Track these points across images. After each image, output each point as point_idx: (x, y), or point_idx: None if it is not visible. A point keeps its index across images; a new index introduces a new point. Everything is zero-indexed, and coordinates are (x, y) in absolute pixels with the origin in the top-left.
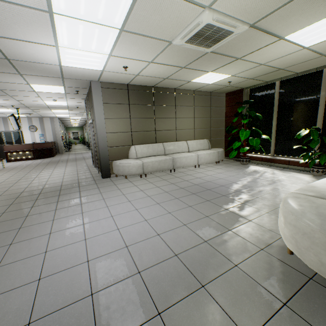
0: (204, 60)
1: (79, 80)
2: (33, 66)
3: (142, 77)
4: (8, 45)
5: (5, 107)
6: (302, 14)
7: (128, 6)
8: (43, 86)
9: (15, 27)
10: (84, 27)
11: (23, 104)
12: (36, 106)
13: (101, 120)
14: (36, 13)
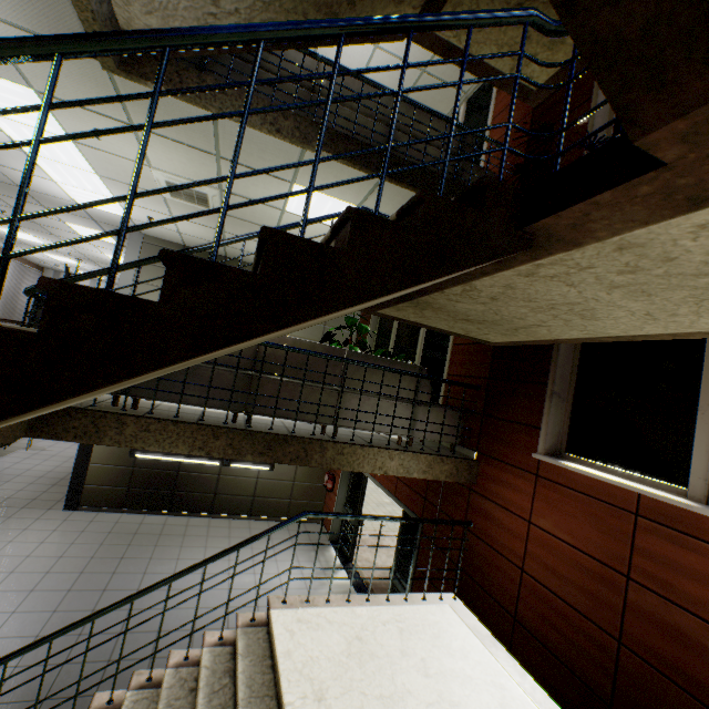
0: (235, 225)
1: (117, 227)
2: (50, 199)
3: (191, 238)
4: (11, 173)
5: (64, 254)
6: (255, 186)
7: (81, 156)
8: (83, 228)
9: (6, 159)
10: (63, 168)
11: (84, 254)
12: (103, 261)
13: (127, 281)
14: (14, 151)
